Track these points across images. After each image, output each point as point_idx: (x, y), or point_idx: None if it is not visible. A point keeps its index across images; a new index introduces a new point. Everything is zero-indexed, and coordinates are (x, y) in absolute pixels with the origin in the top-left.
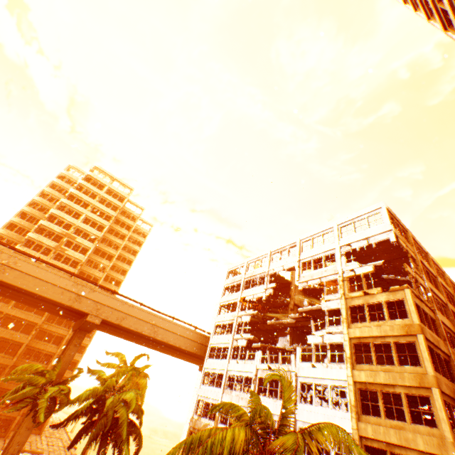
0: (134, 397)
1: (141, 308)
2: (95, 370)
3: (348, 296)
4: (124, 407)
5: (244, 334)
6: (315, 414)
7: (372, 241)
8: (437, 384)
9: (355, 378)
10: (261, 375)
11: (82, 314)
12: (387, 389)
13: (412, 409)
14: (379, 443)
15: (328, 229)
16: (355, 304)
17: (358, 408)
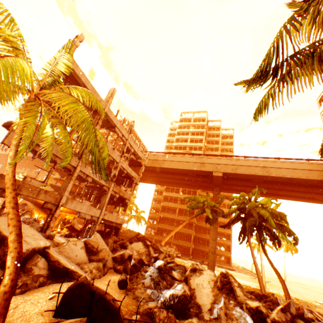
0: (267, 200)
1: (245, 159)
2: (231, 196)
3: None
4: (262, 209)
5: None
6: None
7: None
8: None
9: None
10: None
11: (210, 178)
12: None
13: None
14: None
15: None
16: None
17: None
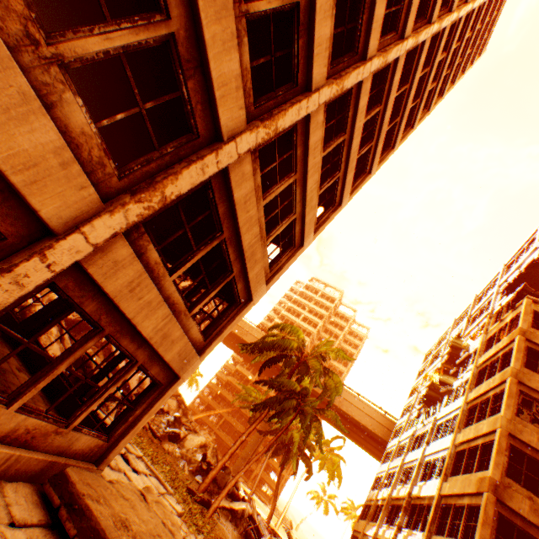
0: None
1: None
2: None
3: (489, 330)
4: (298, 432)
5: (417, 405)
6: (435, 444)
7: (522, 267)
8: (514, 375)
9: (467, 399)
10: (416, 434)
11: None
12: (483, 397)
13: (493, 405)
14: (464, 445)
15: (497, 274)
16: (490, 335)
17: (462, 424)
